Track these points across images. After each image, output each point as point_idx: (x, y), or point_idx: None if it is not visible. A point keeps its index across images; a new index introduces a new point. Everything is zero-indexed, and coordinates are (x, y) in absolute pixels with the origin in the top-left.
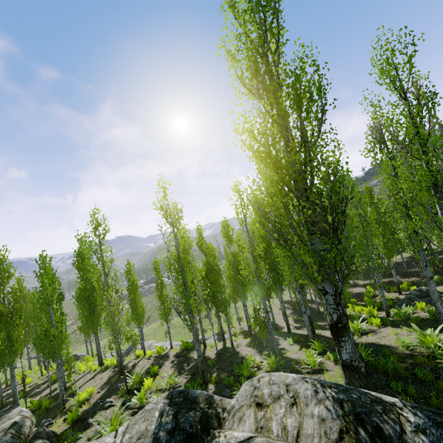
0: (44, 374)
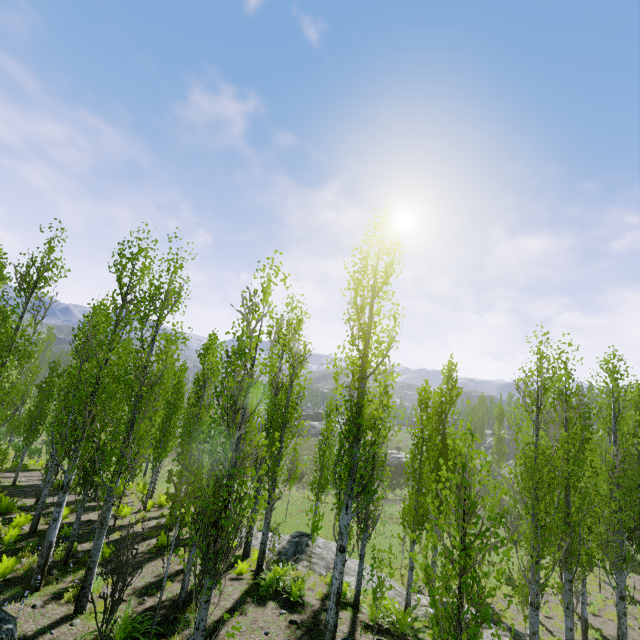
0: (148, 507)
